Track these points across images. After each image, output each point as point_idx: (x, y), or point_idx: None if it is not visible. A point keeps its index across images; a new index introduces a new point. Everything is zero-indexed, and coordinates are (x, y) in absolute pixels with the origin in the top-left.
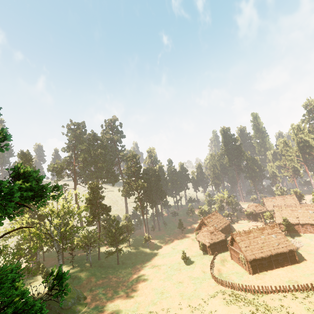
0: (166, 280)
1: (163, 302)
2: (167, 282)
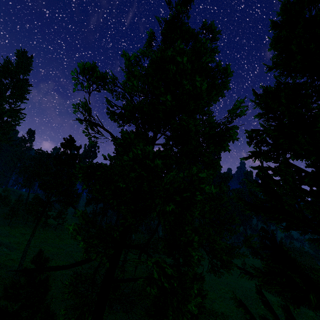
0: (221, 270)
1: (212, 274)
2: (221, 270)
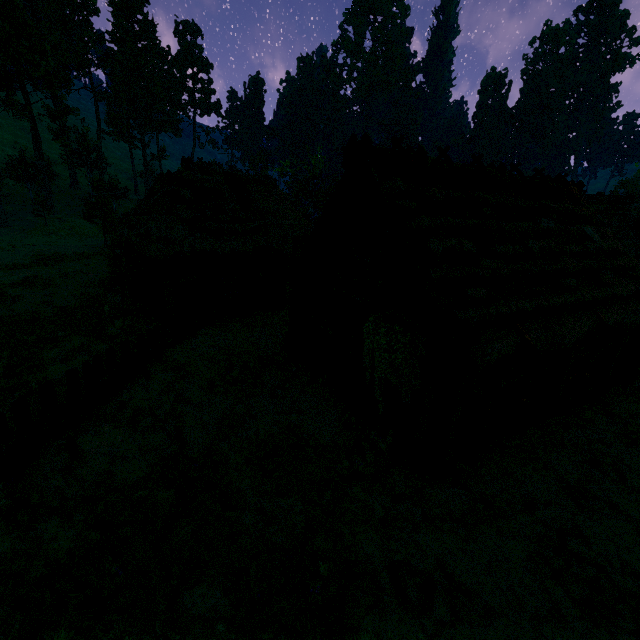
0: None
1: None
2: None
